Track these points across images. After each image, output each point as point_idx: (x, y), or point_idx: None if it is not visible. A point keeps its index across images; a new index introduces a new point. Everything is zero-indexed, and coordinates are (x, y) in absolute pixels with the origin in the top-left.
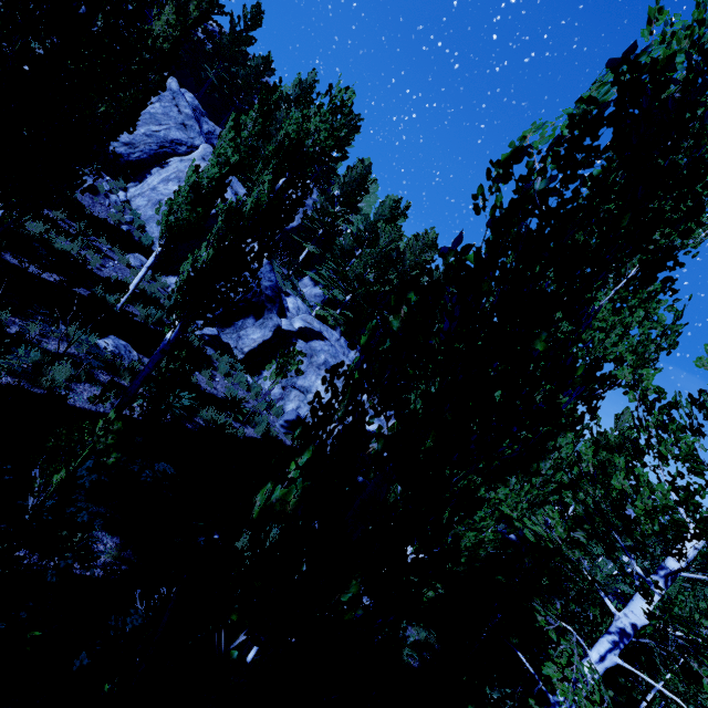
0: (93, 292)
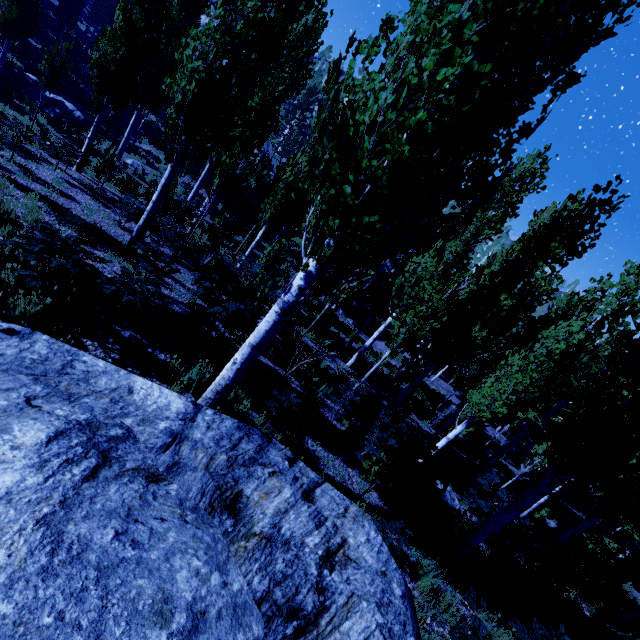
0: None
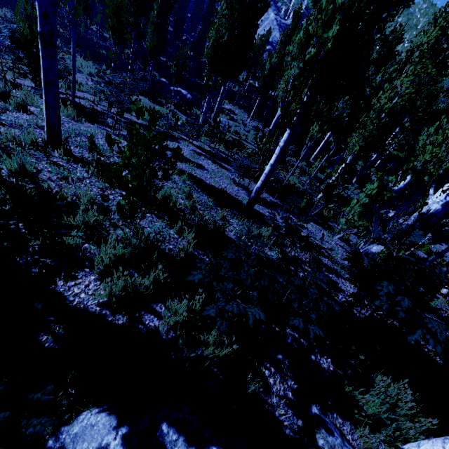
0: None
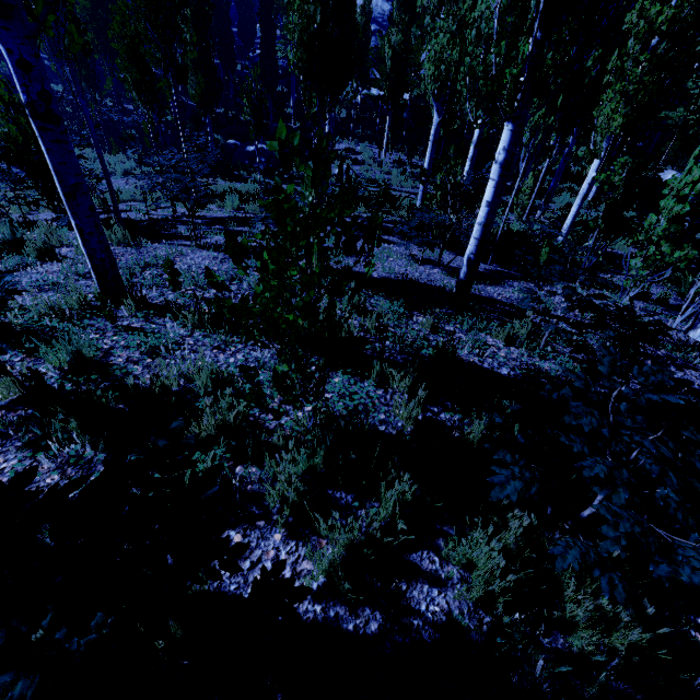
0: None
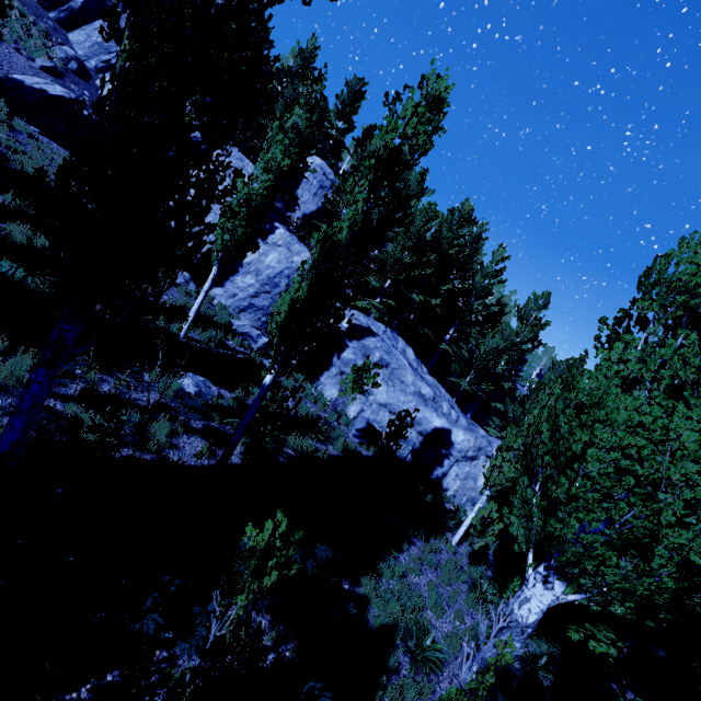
0: (157, 325)
